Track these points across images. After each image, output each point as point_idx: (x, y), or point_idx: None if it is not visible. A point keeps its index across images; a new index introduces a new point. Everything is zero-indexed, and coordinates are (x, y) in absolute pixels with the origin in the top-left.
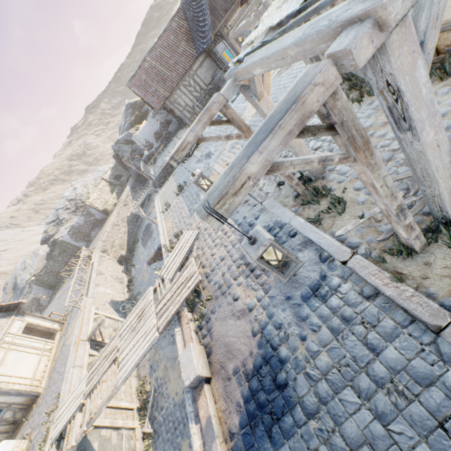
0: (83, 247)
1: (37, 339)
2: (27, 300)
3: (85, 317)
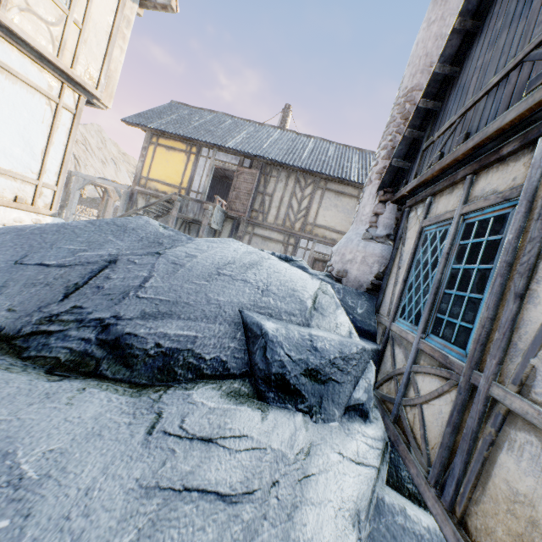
0: None
1: None
2: None
3: None
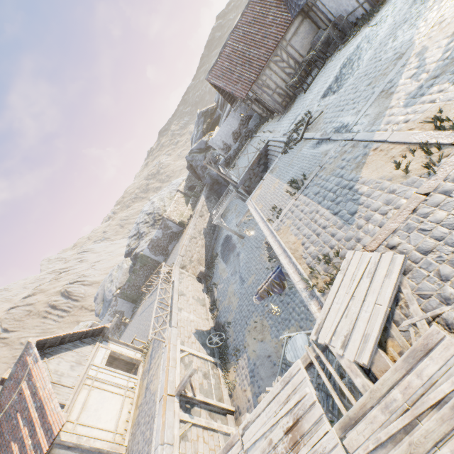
0: (163, 263)
1: (120, 373)
2: (110, 324)
3: (171, 357)
